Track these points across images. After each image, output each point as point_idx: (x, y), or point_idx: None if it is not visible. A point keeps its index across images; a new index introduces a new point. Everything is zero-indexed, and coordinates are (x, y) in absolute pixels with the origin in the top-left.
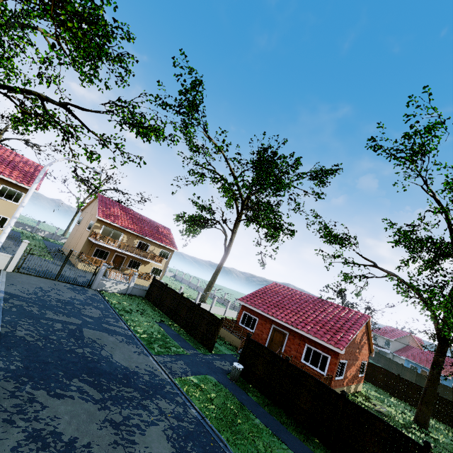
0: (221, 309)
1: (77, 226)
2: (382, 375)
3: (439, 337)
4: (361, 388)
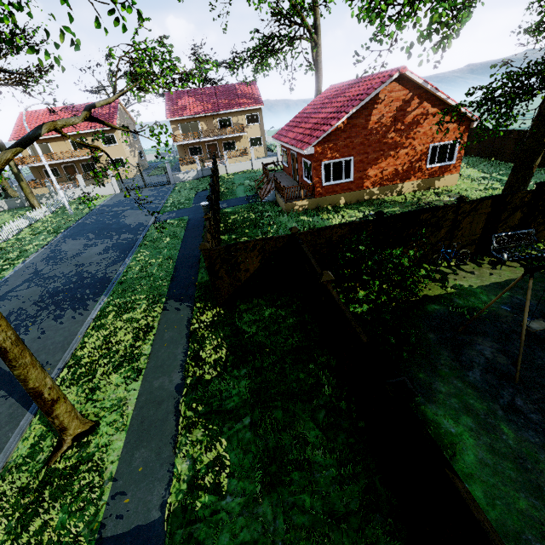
0: None
1: None
2: None
3: None
4: (455, 181)
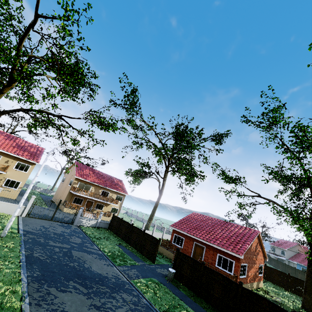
0: (159, 234)
1: (62, 183)
2: (277, 275)
3: (309, 243)
4: (262, 285)
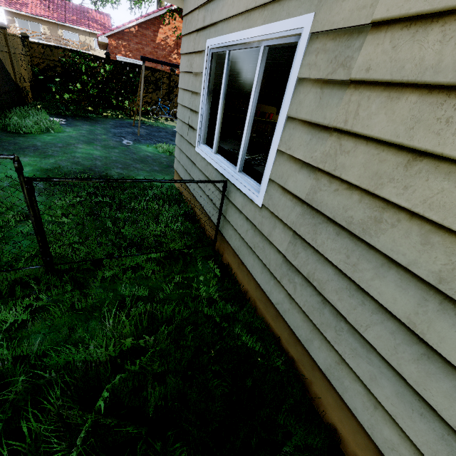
0: None
1: None
2: None
3: None
4: None
